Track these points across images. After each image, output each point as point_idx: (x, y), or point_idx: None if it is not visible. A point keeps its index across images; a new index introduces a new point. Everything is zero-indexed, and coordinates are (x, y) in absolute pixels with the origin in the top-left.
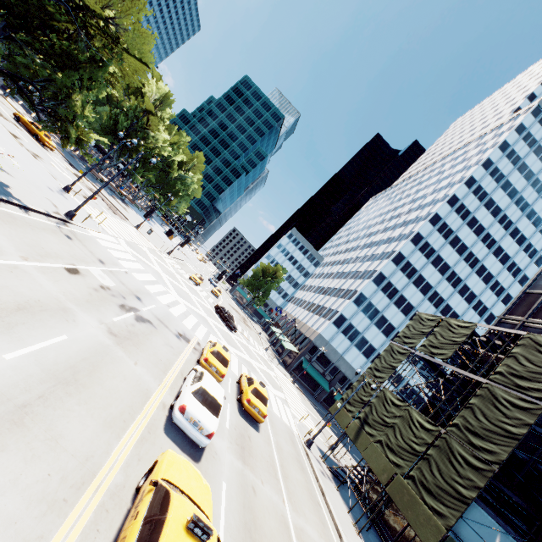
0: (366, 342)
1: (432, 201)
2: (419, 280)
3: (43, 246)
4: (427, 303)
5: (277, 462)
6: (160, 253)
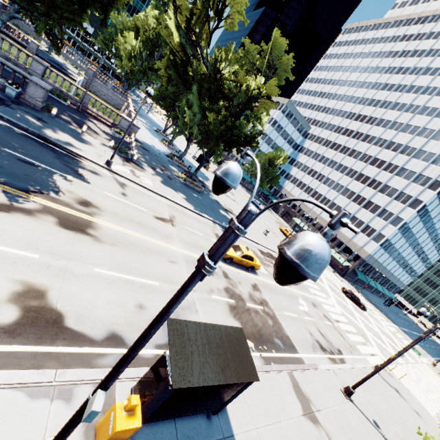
0: (393, 248)
1: None
2: None
3: None
4: None
5: None
6: None
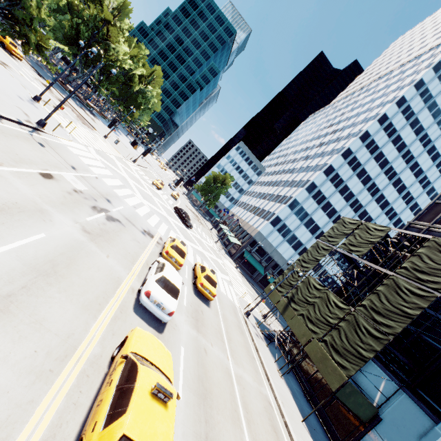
0: (295, 238)
1: (364, 119)
2: (344, 189)
3: (17, 153)
4: (348, 209)
5: (223, 329)
6: (126, 161)
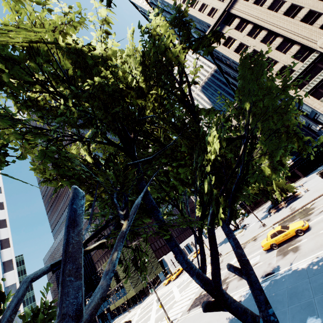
0: None
1: None
2: None
3: None
4: None
5: None
6: None
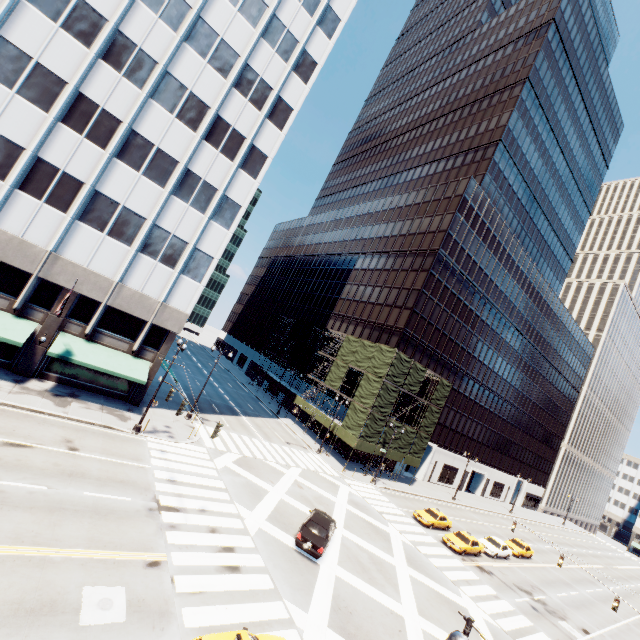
0: None
1: None
2: None
3: None
4: None
5: None
6: None
